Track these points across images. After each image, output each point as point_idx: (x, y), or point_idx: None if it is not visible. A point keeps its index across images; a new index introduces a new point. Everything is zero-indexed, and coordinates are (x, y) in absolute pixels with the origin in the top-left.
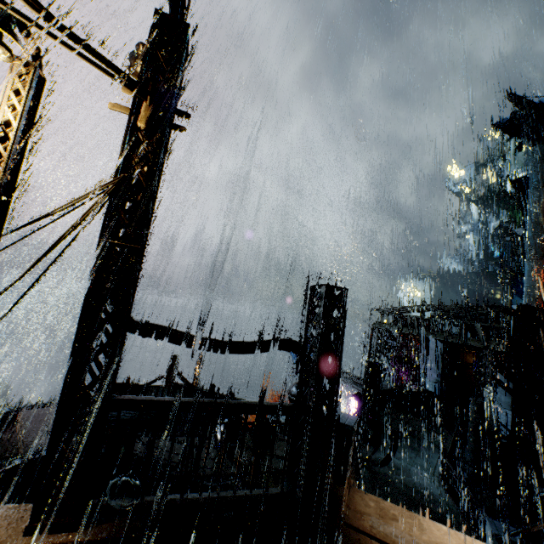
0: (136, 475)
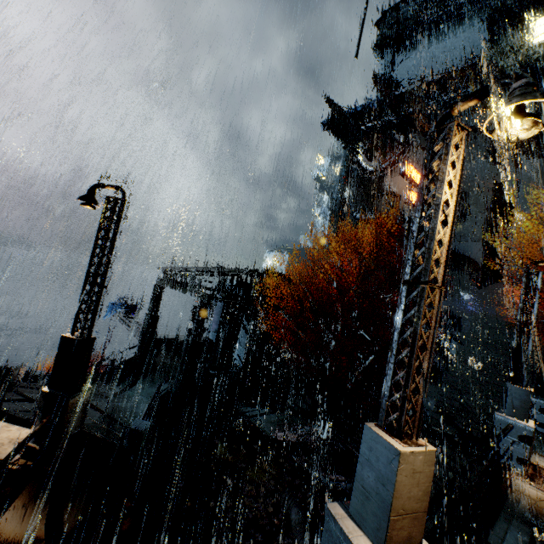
0: None
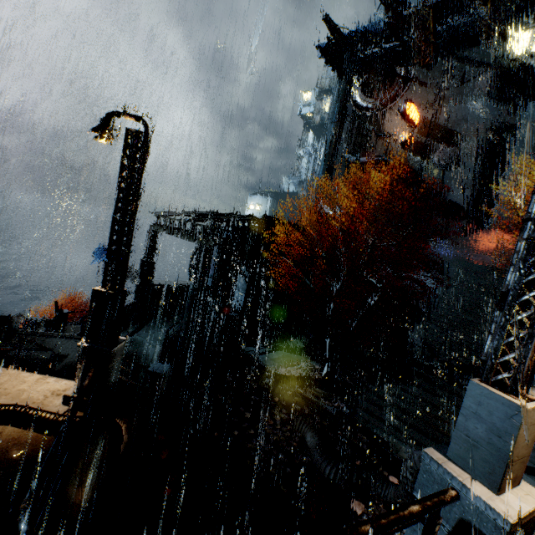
0: None
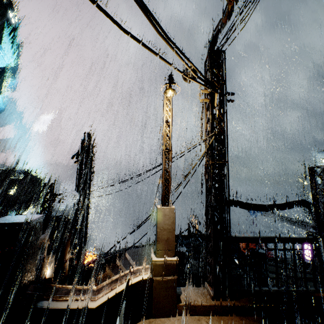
0: (195, 283)
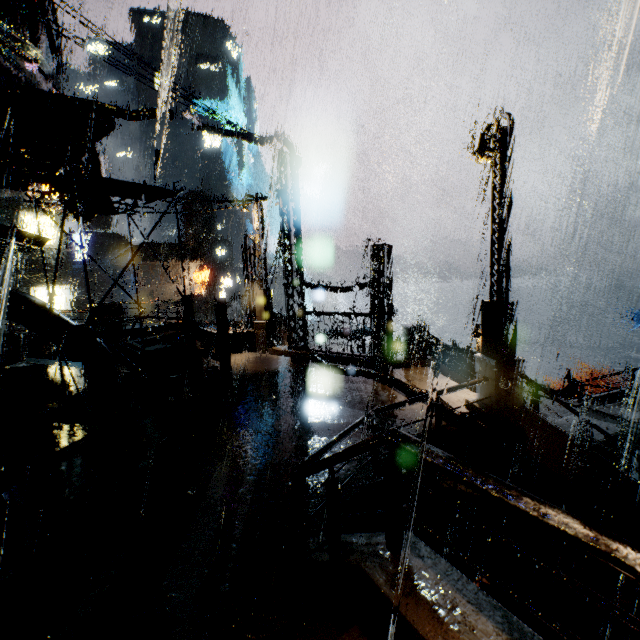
0: None
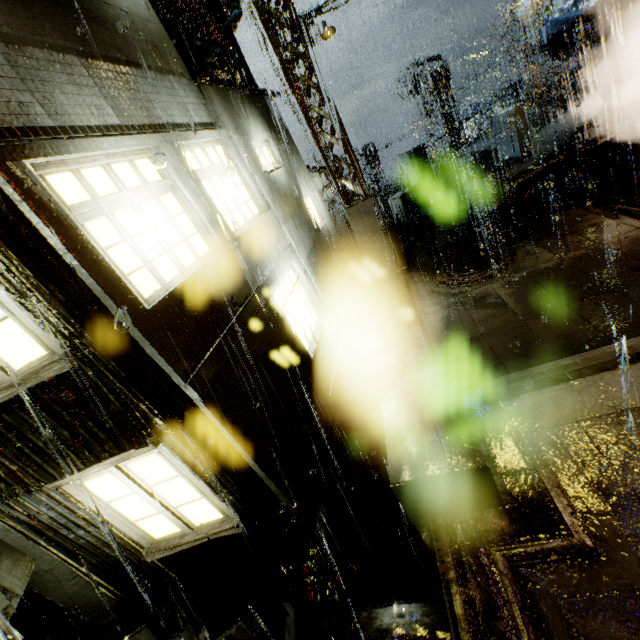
0: None
